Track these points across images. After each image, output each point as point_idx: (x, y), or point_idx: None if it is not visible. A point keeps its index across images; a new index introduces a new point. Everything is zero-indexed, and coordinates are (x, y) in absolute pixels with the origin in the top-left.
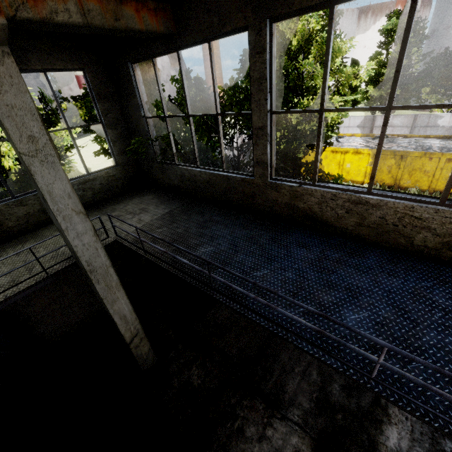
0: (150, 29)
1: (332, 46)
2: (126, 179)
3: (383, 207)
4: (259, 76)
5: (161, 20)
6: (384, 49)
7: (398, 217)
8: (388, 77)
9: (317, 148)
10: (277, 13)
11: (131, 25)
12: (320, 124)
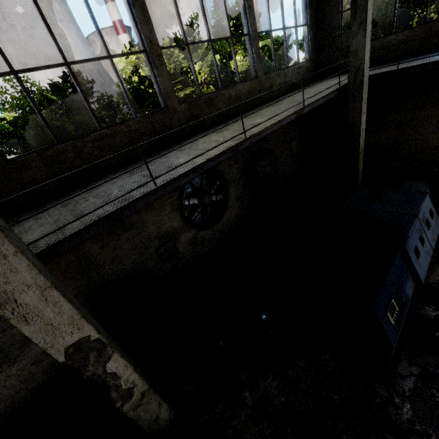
0: None
1: None
2: (312, 71)
3: None
4: None
5: None
6: None
7: None
8: None
9: None
10: None
11: None
12: None
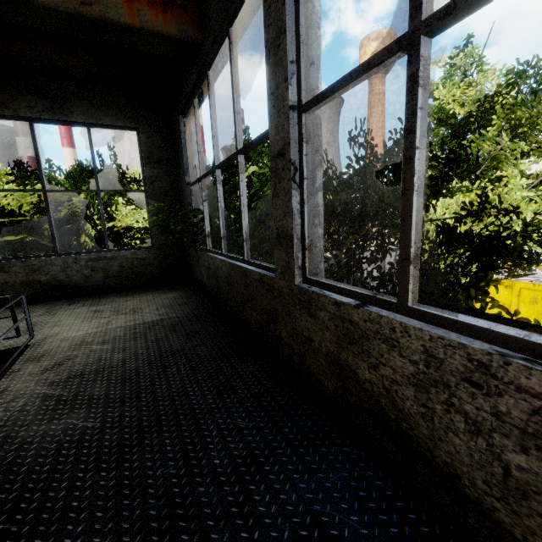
0: (150, 28)
1: (535, 106)
2: (160, 266)
3: None
4: (275, 33)
5: (174, 20)
6: None
7: None
8: None
9: (407, 173)
10: None
11: (113, 16)
12: (412, 83)
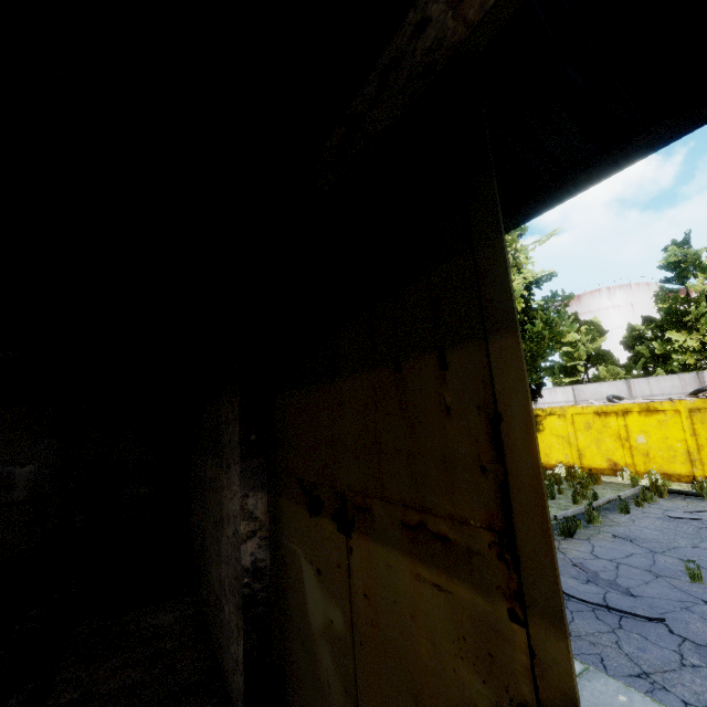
0: None
1: None
2: None
3: None
4: None
5: None
6: (676, 283)
7: None
8: (699, 313)
9: None
10: None
11: None
12: None
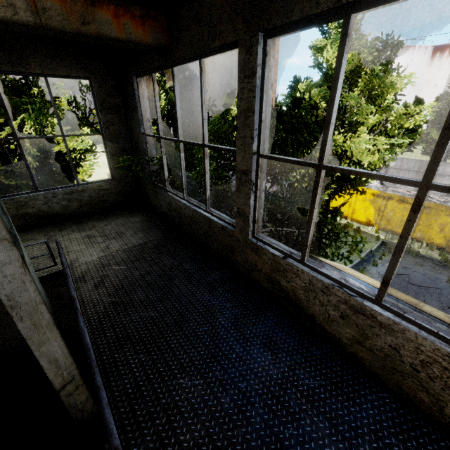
0: (133, 38)
1: (384, 81)
2: (120, 194)
3: (397, 334)
4: (246, 107)
5: (150, 29)
6: None
7: (421, 360)
8: None
9: (310, 216)
10: (272, 24)
11: (106, 32)
12: (316, 184)
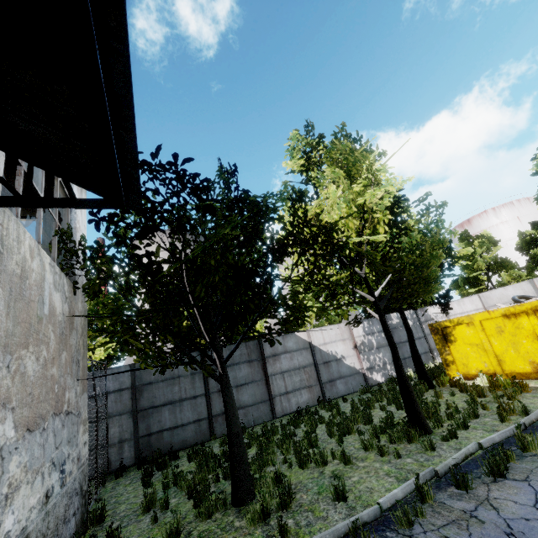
0: None
1: (336, 147)
2: None
3: None
4: None
5: None
6: None
7: None
8: None
9: None
10: None
11: None
12: None
